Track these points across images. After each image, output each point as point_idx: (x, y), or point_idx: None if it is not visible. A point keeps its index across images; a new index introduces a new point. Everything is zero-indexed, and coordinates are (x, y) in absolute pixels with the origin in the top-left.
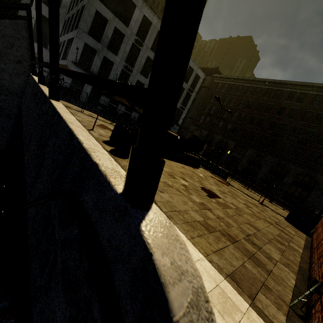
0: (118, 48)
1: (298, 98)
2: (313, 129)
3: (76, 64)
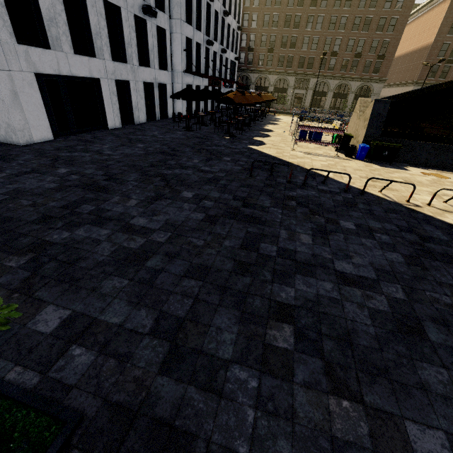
0: (198, 20)
1: (346, 1)
2: (363, 38)
3: (200, 75)
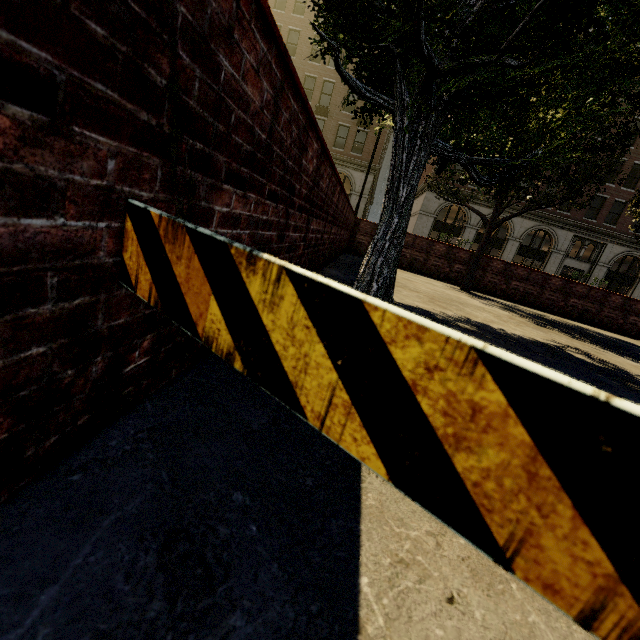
0: None
1: (296, 2)
2: (331, 79)
3: None
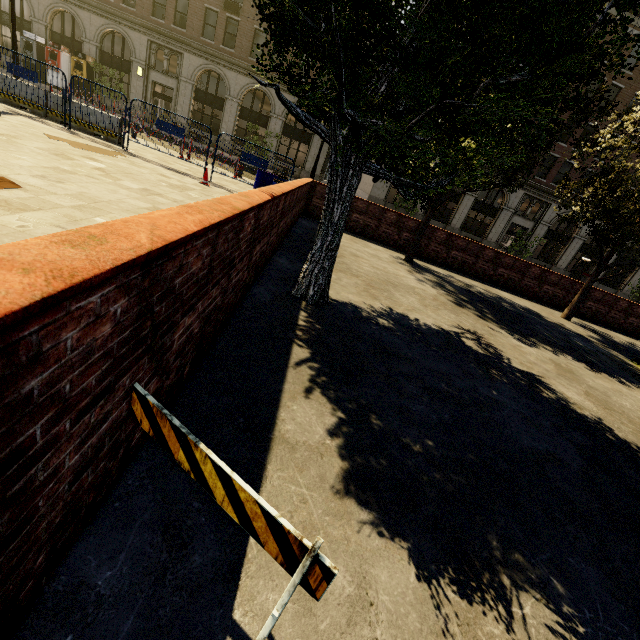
0: None
1: None
2: None
3: None
